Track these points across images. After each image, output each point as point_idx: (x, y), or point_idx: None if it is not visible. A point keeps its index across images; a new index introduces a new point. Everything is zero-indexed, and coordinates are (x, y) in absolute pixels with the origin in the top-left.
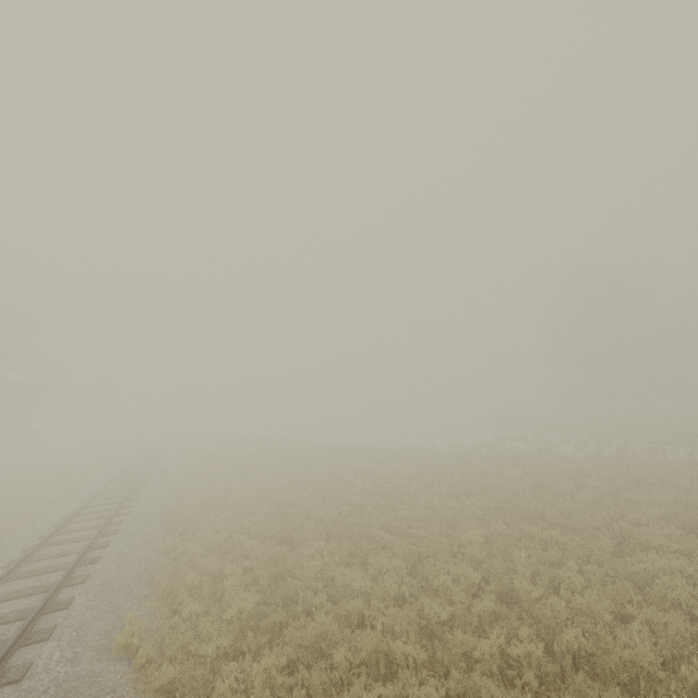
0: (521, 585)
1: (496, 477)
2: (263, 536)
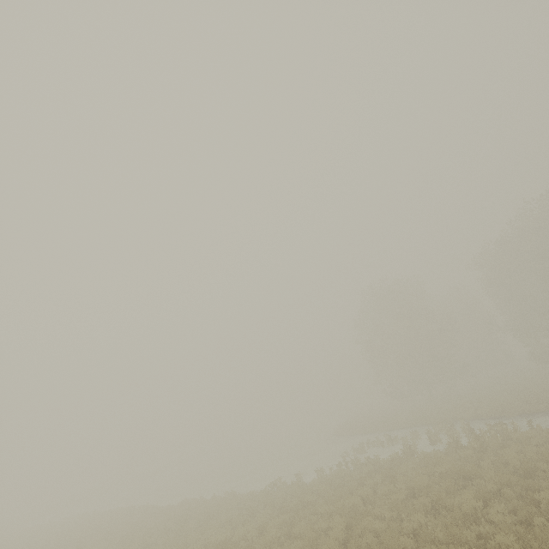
0: None
1: (383, 507)
2: None
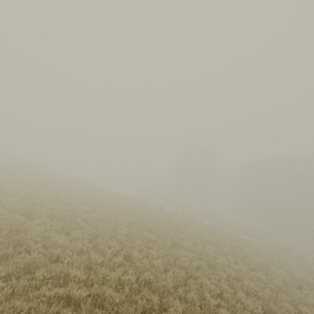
0: (135, 253)
1: (139, 211)
2: (13, 209)
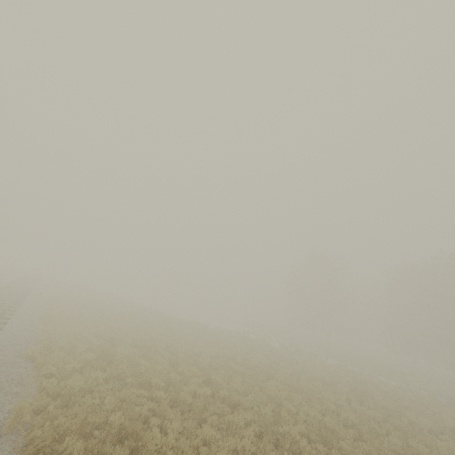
0: (215, 376)
1: (231, 345)
2: (100, 336)
